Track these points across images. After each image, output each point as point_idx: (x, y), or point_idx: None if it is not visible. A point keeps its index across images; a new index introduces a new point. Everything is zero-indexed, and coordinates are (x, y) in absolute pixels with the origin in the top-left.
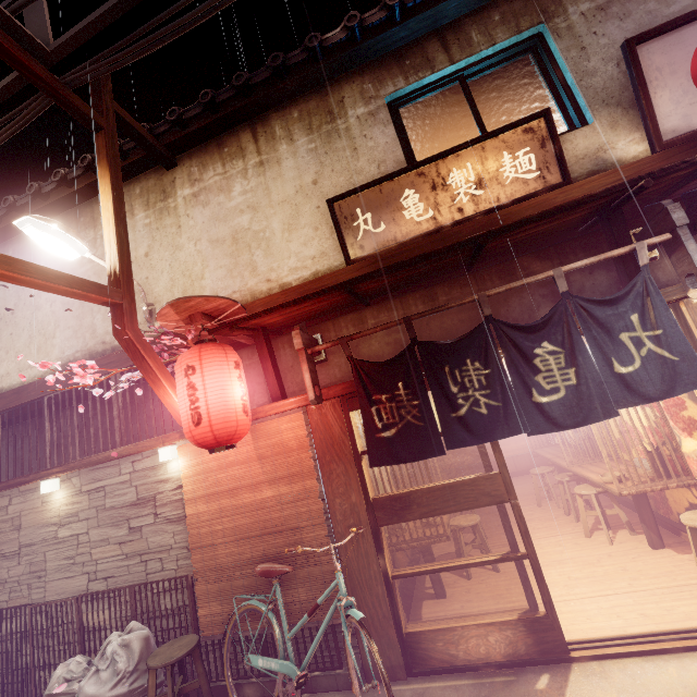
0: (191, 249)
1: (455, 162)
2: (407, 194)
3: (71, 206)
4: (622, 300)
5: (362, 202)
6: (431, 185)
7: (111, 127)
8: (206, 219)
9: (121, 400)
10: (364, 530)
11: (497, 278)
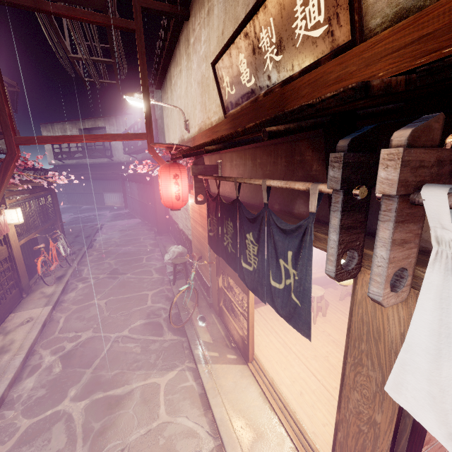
0: (193, 88)
1: (264, 17)
2: (241, 58)
3: (173, 50)
4: (289, 233)
5: (224, 65)
6: (252, 48)
7: (139, 25)
8: (196, 65)
9: (185, 165)
10: (215, 264)
11: (284, 156)
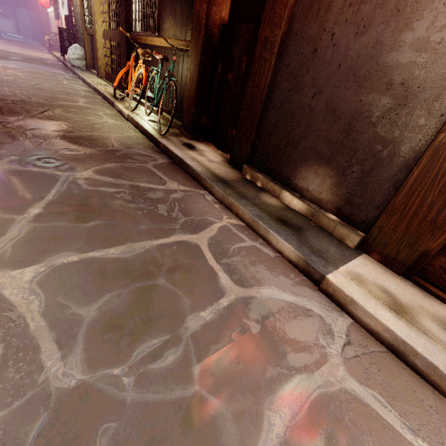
0: None
1: None
2: None
3: None
4: None
5: None
6: None
7: None
8: None
9: None
10: None
11: None
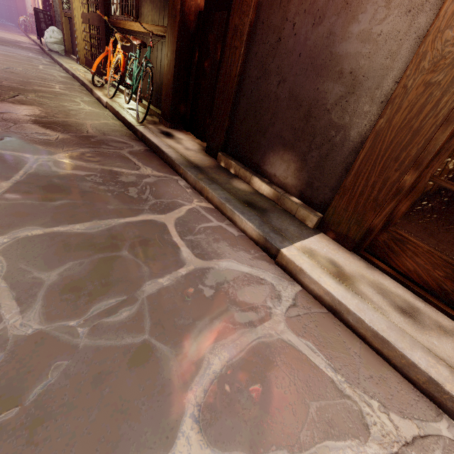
0: None
1: None
2: None
3: None
4: None
5: None
6: None
7: None
8: None
9: None
10: None
11: None
